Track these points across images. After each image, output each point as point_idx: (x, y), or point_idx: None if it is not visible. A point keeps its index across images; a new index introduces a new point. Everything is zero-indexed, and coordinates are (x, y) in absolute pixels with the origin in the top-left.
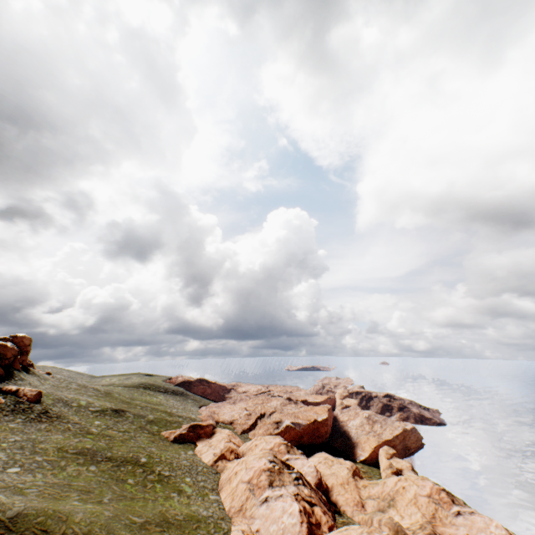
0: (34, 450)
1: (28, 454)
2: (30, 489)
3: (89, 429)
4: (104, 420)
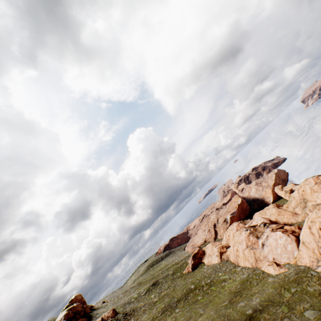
0: None
1: None
2: None
3: (152, 301)
4: (154, 292)
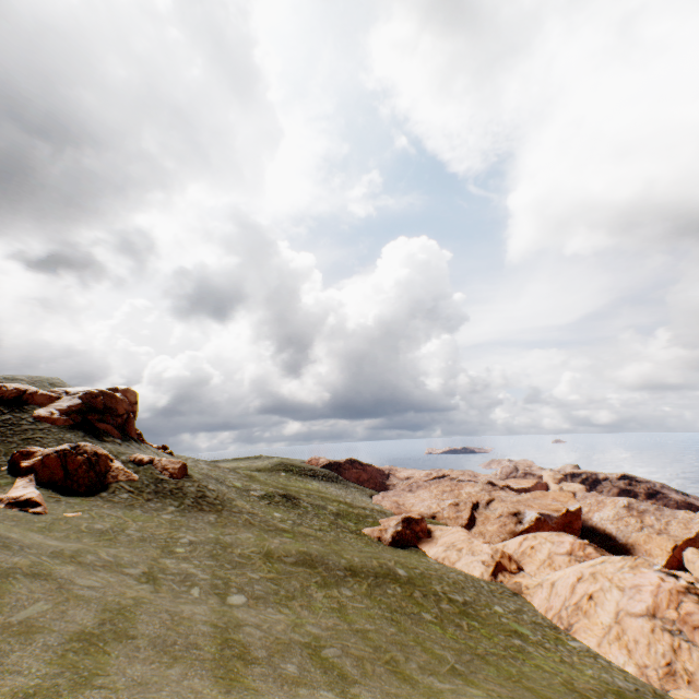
0: (232, 558)
1: (228, 566)
2: (325, 649)
3: (274, 523)
4: (283, 511)
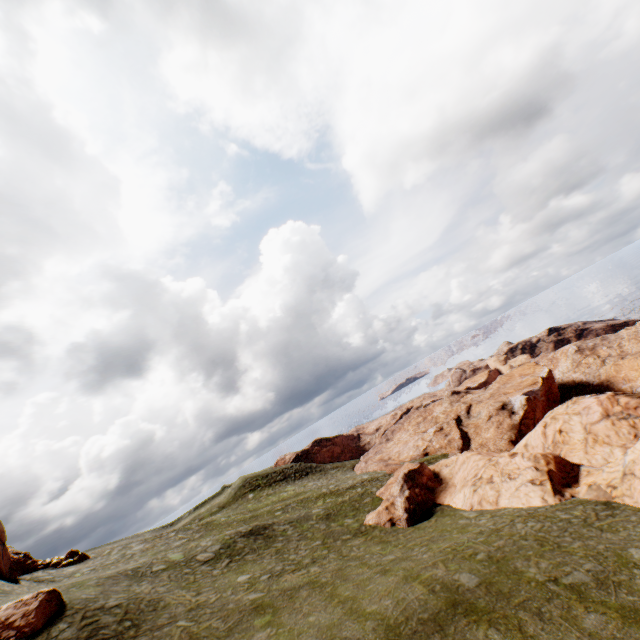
0: None
1: None
2: None
3: (237, 604)
4: (251, 564)
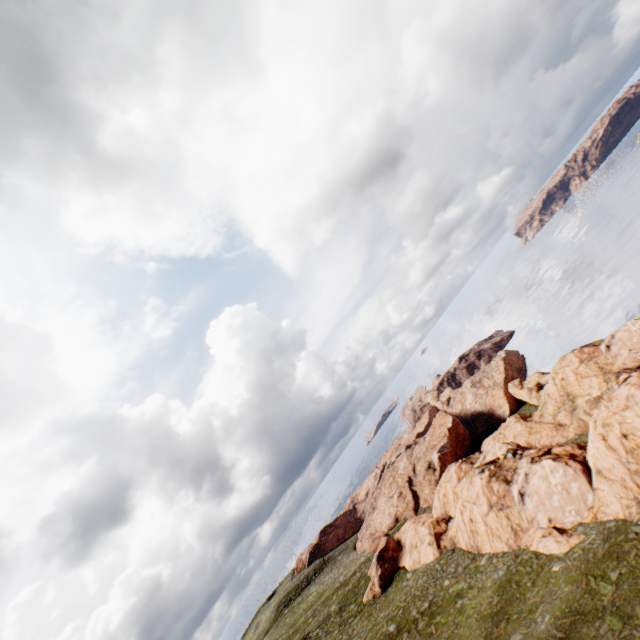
0: None
1: None
2: None
3: None
4: None
